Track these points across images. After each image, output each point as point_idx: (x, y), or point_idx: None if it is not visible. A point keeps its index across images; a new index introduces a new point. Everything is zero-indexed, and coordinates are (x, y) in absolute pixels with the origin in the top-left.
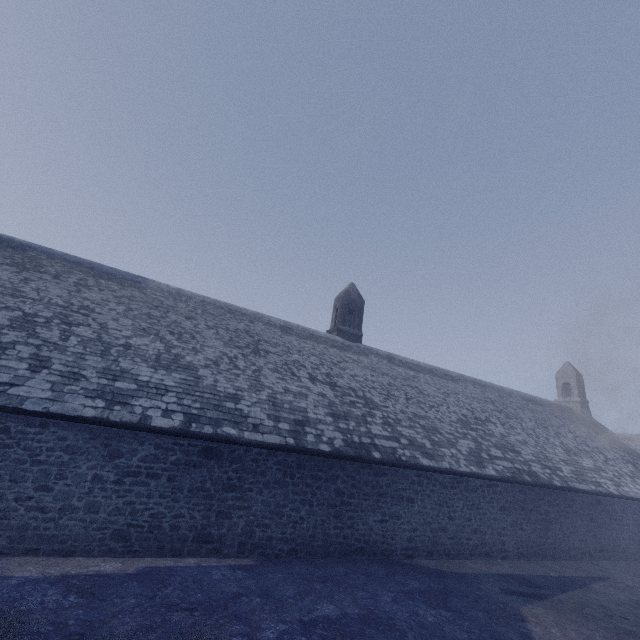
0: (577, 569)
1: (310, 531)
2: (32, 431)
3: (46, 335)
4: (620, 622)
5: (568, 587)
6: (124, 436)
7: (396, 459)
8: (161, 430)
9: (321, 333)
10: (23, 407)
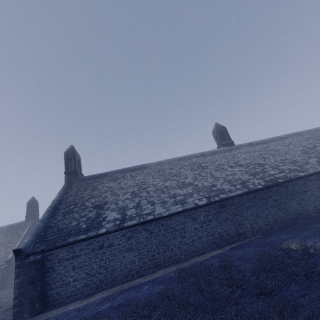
0: None
1: (273, 218)
2: (169, 222)
3: (143, 195)
4: None
5: None
6: (193, 212)
7: (289, 178)
8: (203, 205)
9: (216, 149)
10: (163, 215)
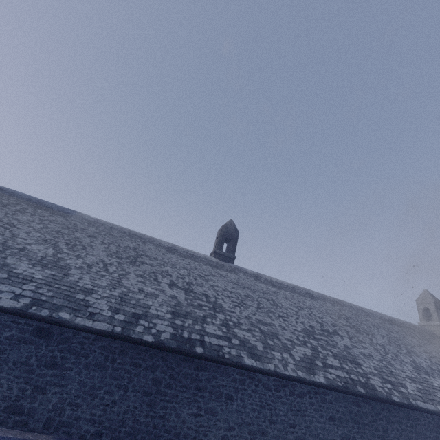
0: None
1: (120, 416)
2: None
3: None
4: None
5: None
6: None
7: (218, 356)
8: (2, 309)
9: (200, 254)
10: None
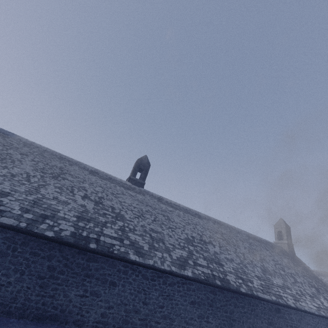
0: None
1: (13, 294)
2: None
3: None
4: None
5: None
6: None
7: (108, 251)
8: None
9: (117, 178)
10: None
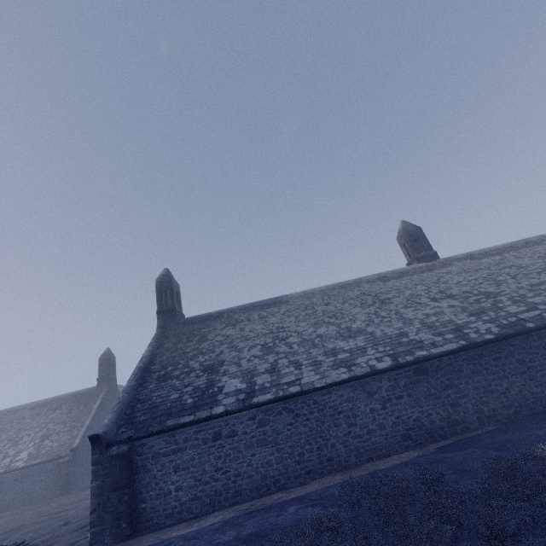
0: None
1: (519, 395)
2: (326, 398)
3: (282, 350)
4: None
5: None
6: (368, 382)
7: None
8: (386, 369)
9: (406, 268)
10: (316, 387)
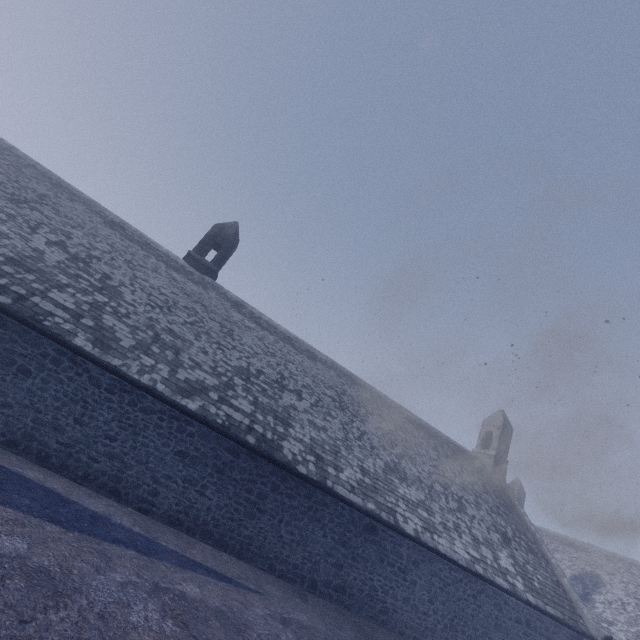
0: (240, 571)
1: None
2: None
3: None
4: (32, 560)
5: (126, 545)
6: None
7: (31, 317)
8: None
9: (162, 248)
10: None
